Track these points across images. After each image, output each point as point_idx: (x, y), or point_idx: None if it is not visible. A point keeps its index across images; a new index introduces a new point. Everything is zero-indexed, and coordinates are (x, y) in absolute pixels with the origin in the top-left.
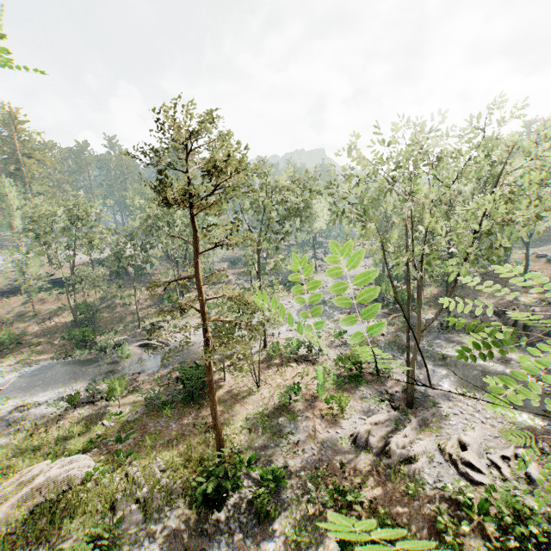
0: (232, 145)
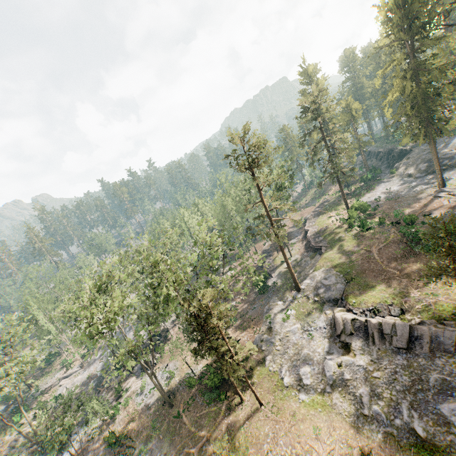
0: None
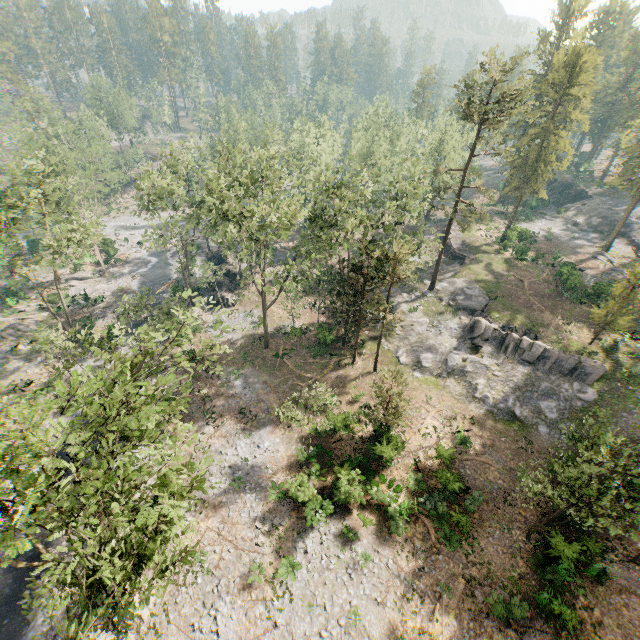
0: None
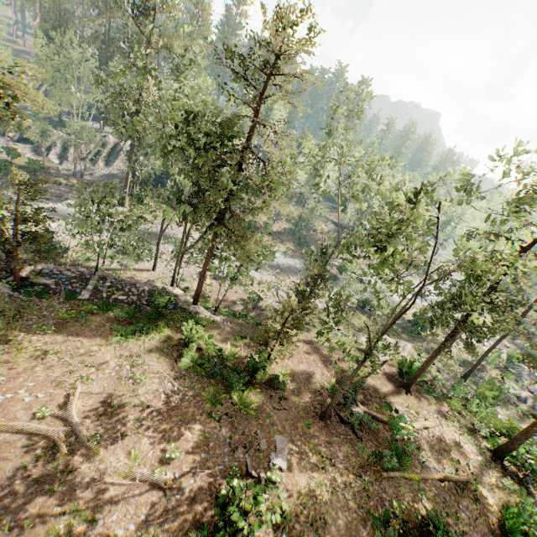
0: None
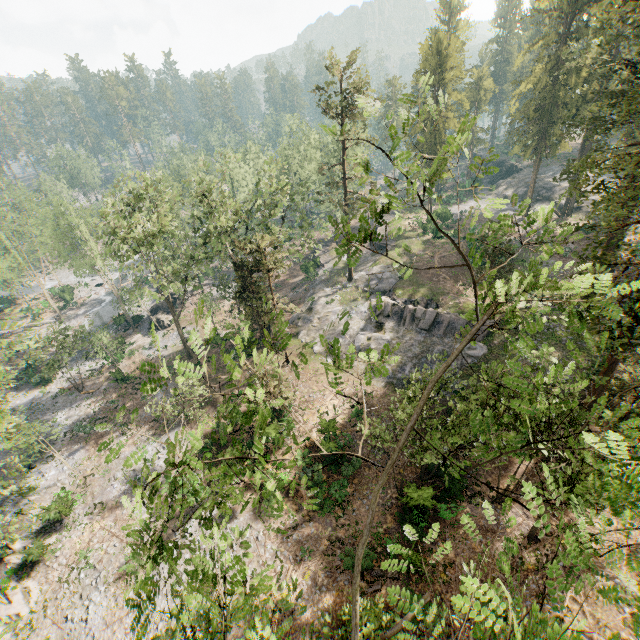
0: None
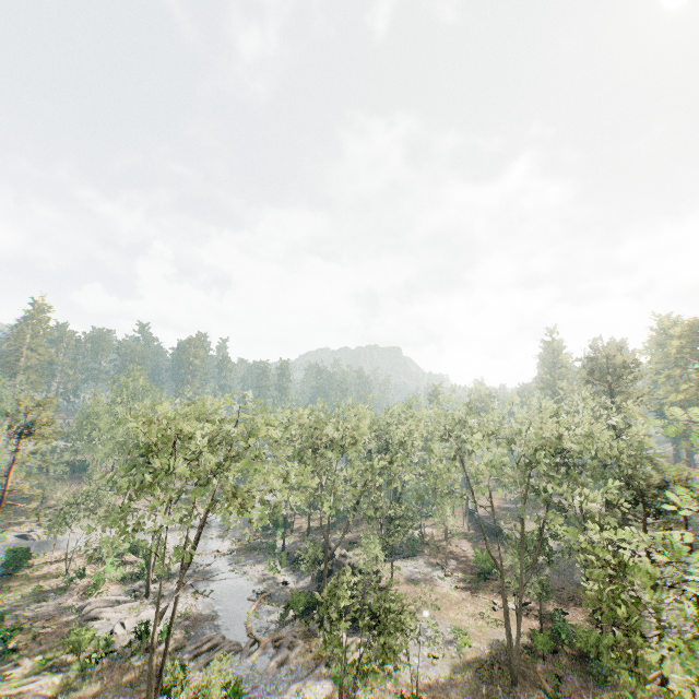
0: (45, 414)
